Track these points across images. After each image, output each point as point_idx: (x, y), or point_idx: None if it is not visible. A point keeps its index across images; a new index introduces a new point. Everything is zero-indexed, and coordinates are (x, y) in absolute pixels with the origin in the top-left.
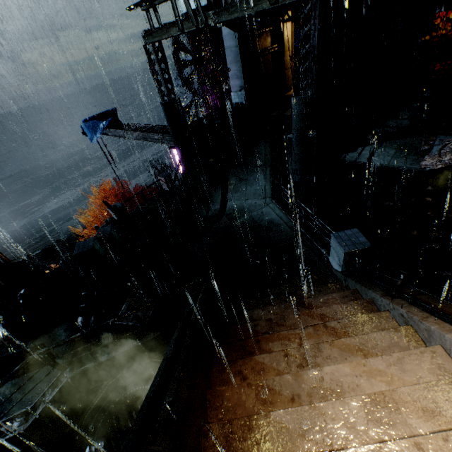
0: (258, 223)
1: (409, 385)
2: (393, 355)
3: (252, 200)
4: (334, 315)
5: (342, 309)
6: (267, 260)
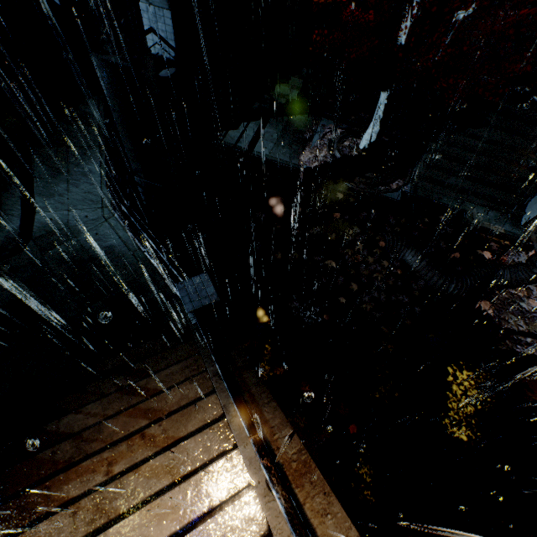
0: (90, 254)
1: (187, 534)
2: (192, 480)
3: (81, 211)
4: (164, 406)
5: (174, 395)
6: (101, 316)
